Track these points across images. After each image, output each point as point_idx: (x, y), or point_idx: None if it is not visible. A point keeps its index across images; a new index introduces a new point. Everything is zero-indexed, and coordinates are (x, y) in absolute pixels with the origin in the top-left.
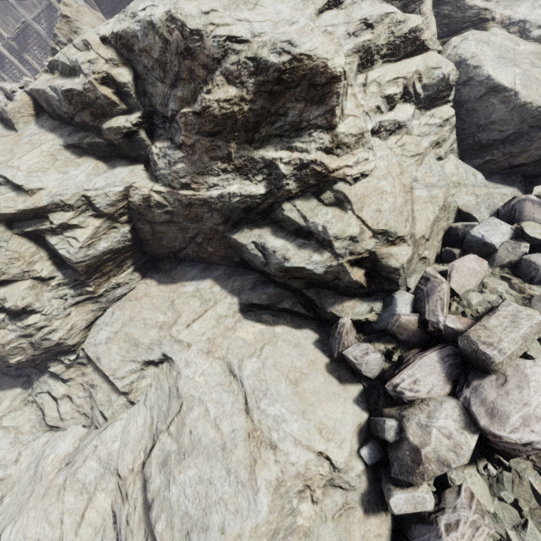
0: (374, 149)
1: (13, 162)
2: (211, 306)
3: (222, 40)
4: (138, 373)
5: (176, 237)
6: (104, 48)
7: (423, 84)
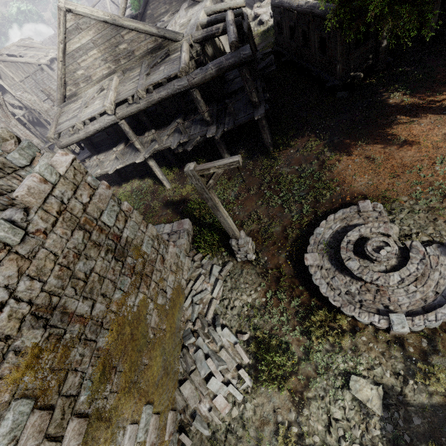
0: None
1: None
2: None
3: None
4: None
5: None
6: None
7: None
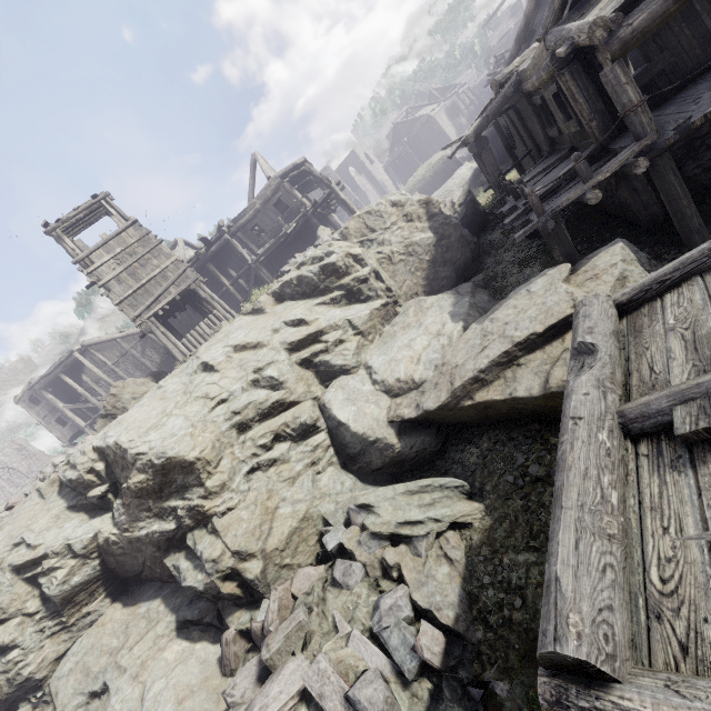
0: (235, 490)
1: (33, 526)
2: (153, 626)
3: (134, 455)
4: (83, 707)
5: (133, 563)
6: (93, 453)
7: (292, 428)
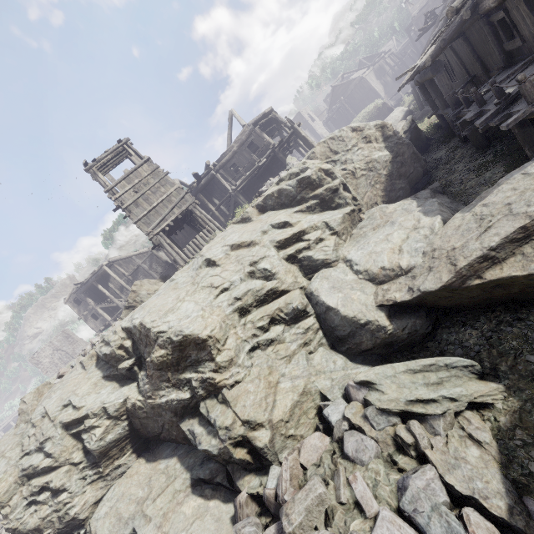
0: (241, 365)
1: (77, 391)
2: (172, 481)
3: (156, 333)
4: None
5: (154, 425)
6: (122, 332)
7: (285, 313)
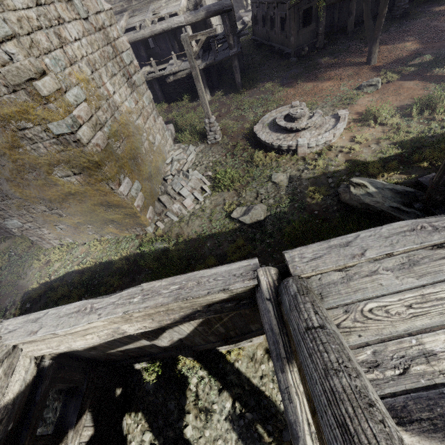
0: None
1: None
2: None
3: None
4: None
5: None
6: None
7: None
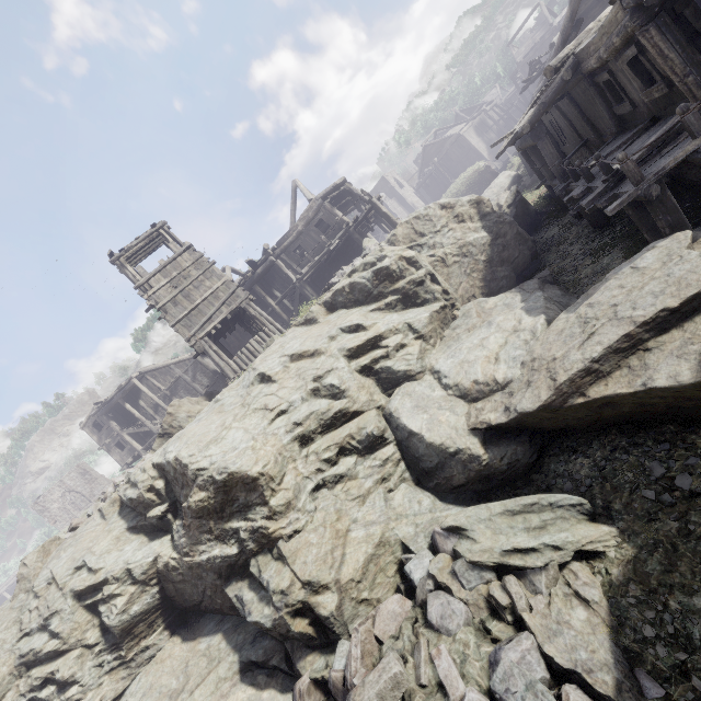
0: (302, 510)
1: (94, 548)
2: (215, 666)
3: (195, 471)
4: None
5: (193, 591)
6: (152, 470)
7: (357, 440)
